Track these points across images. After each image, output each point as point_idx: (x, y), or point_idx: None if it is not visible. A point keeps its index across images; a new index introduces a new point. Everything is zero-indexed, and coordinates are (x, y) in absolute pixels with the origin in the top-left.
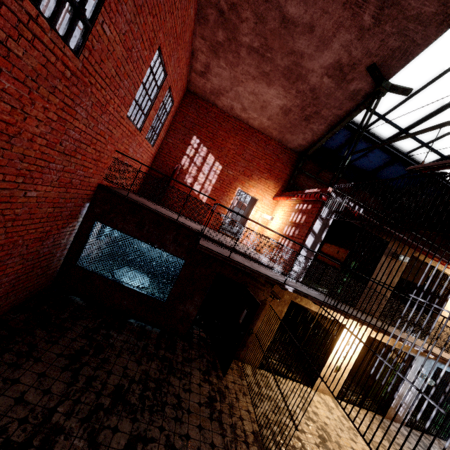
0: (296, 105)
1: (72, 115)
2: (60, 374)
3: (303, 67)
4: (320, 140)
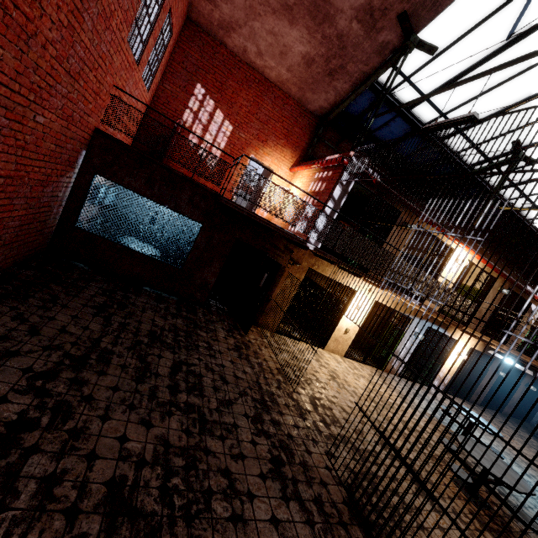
0: (320, 55)
1: (80, 24)
2: (93, 318)
3: (332, 4)
4: (343, 102)
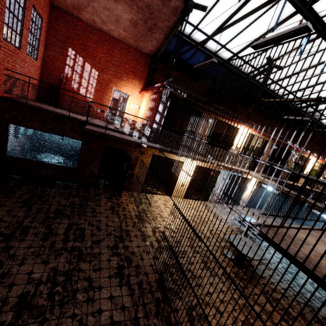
0: (140, 19)
1: None
2: (20, 209)
3: None
4: (162, 47)
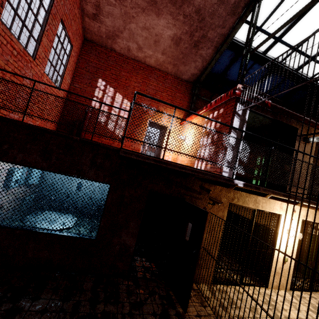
0: (185, 33)
1: None
2: None
3: None
4: (210, 64)
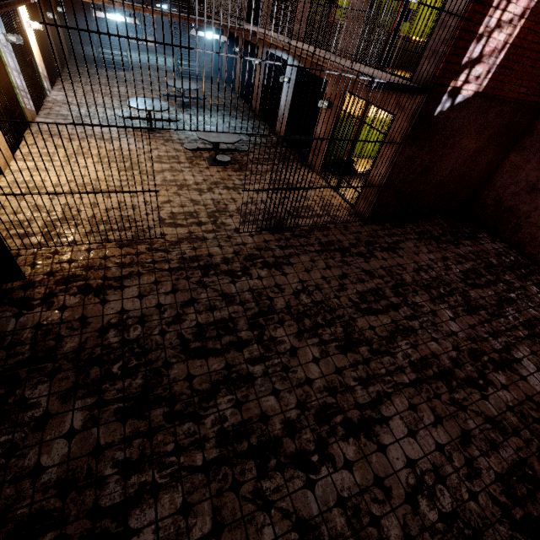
0: None
1: None
2: (143, 529)
3: None
4: None
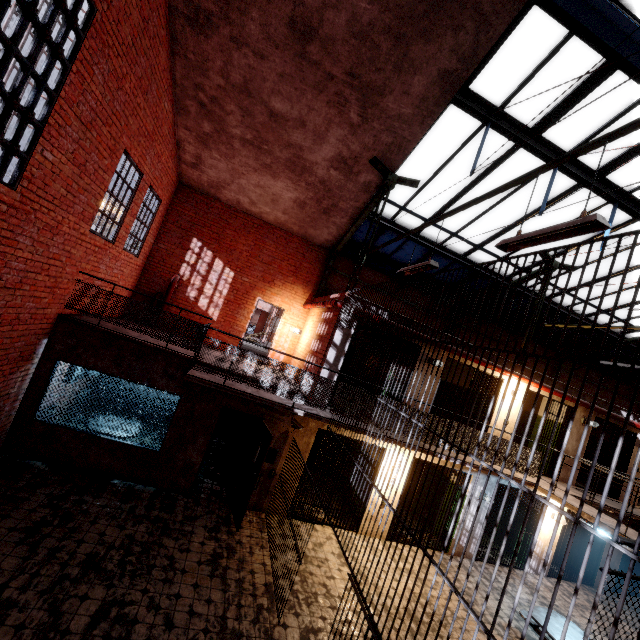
0: (310, 198)
1: (13, 246)
2: (13, 549)
3: (305, 159)
4: (346, 235)
